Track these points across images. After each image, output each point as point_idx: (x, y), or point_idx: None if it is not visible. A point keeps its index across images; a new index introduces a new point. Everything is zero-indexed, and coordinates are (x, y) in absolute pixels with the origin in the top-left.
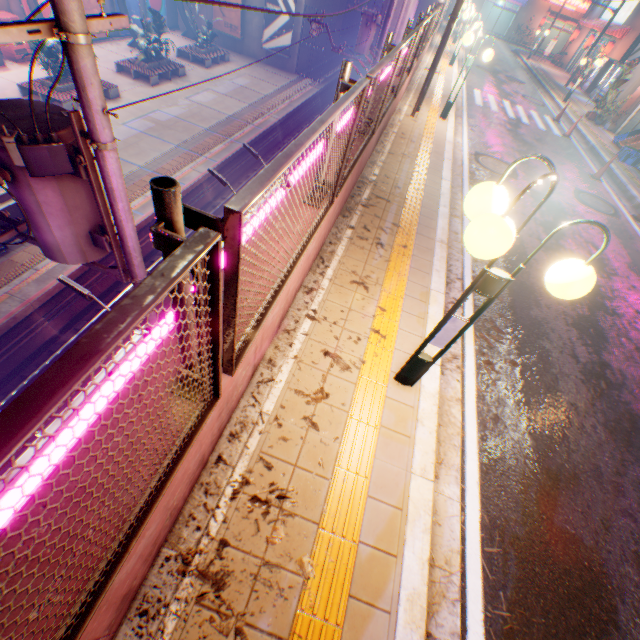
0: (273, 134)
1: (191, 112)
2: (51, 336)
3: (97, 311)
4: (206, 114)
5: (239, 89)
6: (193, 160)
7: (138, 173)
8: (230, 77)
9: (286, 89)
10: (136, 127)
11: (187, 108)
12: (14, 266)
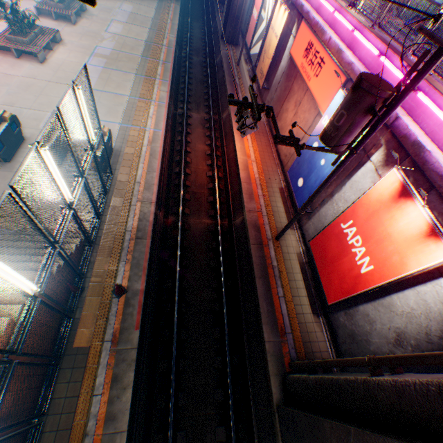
0: (175, 51)
1: (118, 43)
2: (162, 221)
3: (173, 200)
4: (129, 43)
5: (131, 15)
6: (153, 83)
7: (131, 101)
8: (116, 5)
9: (159, 9)
10: (96, 64)
11: (113, 40)
12: (124, 184)
